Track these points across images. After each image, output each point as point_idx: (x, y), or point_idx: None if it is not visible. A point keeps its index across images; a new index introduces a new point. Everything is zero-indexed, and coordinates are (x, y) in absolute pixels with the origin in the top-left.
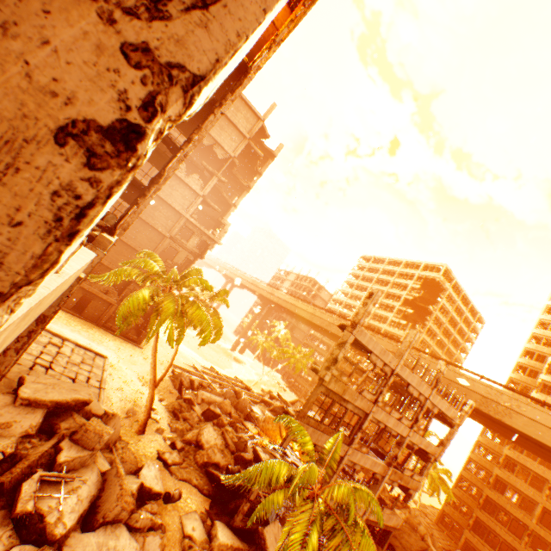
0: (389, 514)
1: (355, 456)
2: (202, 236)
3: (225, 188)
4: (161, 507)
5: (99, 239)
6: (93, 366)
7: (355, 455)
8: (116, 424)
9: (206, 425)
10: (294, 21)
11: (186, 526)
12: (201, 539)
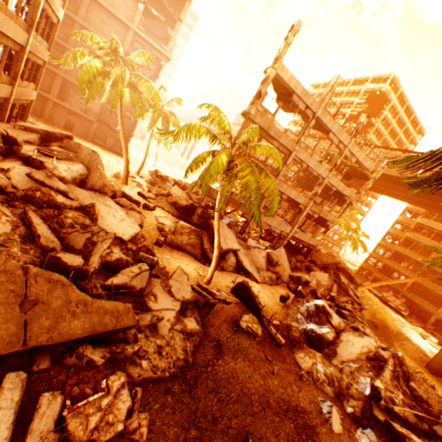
0: (311, 237)
1: (282, 187)
2: (152, 51)
3: (169, 5)
4: (141, 210)
5: None
6: None
7: (281, 186)
8: (98, 160)
9: (173, 186)
10: None
11: (159, 220)
12: (169, 225)
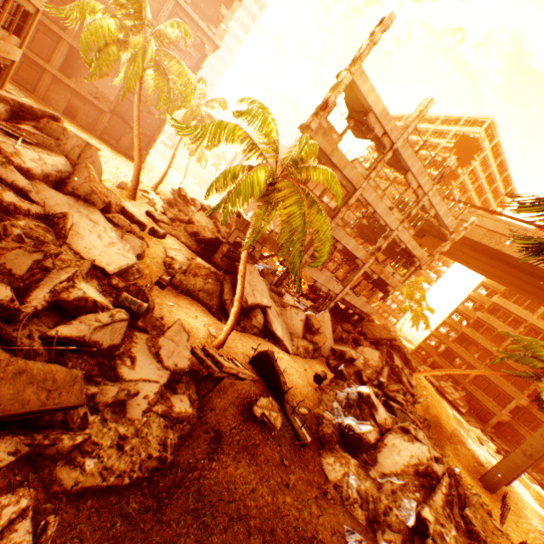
0: (365, 302)
1: (338, 234)
2: (197, 31)
3: None
4: (146, 236)
5: None
6: None
7: (337, 232)
8: (94, 159)
9: (198, 212)
10: None
11: (169, 253)
12: (181, 261)
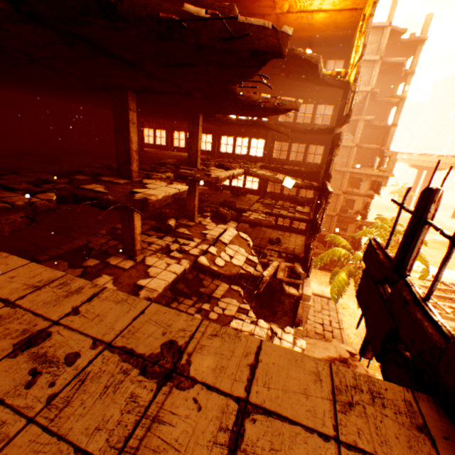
0: None
1: None
2: (370, 178)
3: (375, 109)
4: None
5: (303, 296)
6: (329, 310)
7: None
8: (360, 370)
9: None
10: (376, 2)
11: None
12: None
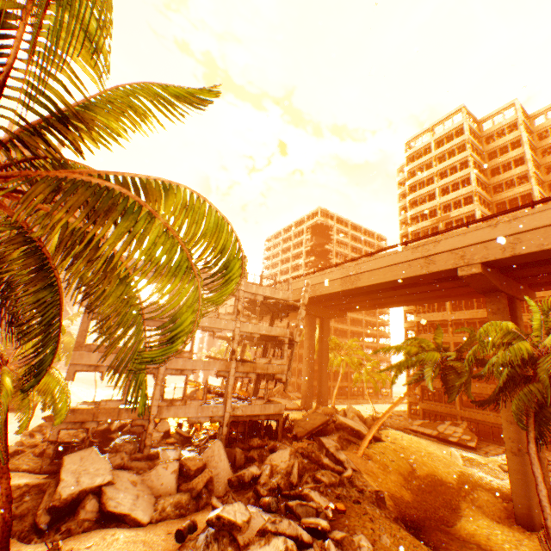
0: (264, 404)
1: (177, 363)
2: None
3: None
4: None
5: None
6: None
7: (175, 362)
8: None
9: None
10: None
11: None
12: None
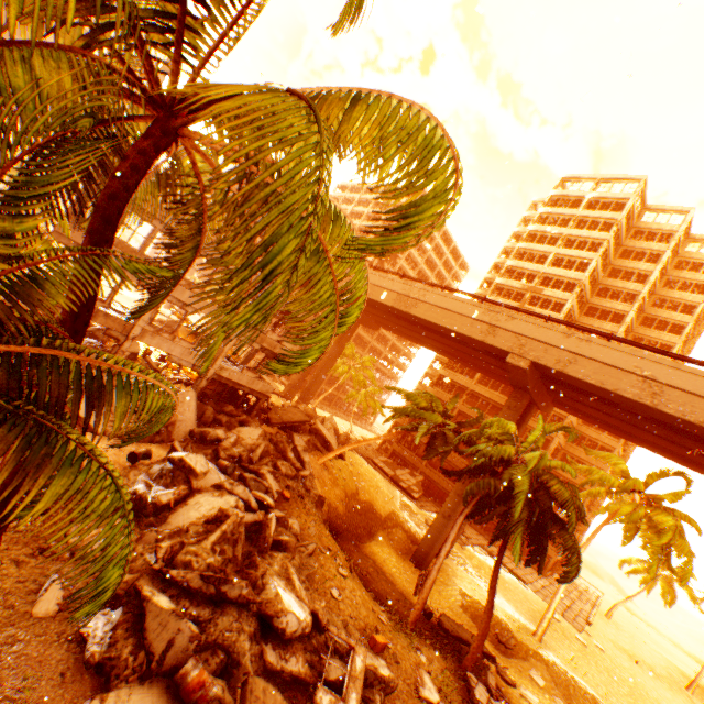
0: (254, 379)
1: (183, 294)
2: None
3: None
4: None
5: None
6: None
7: (181, 292)
8: None
9: None
10: None
11: None
12: None
